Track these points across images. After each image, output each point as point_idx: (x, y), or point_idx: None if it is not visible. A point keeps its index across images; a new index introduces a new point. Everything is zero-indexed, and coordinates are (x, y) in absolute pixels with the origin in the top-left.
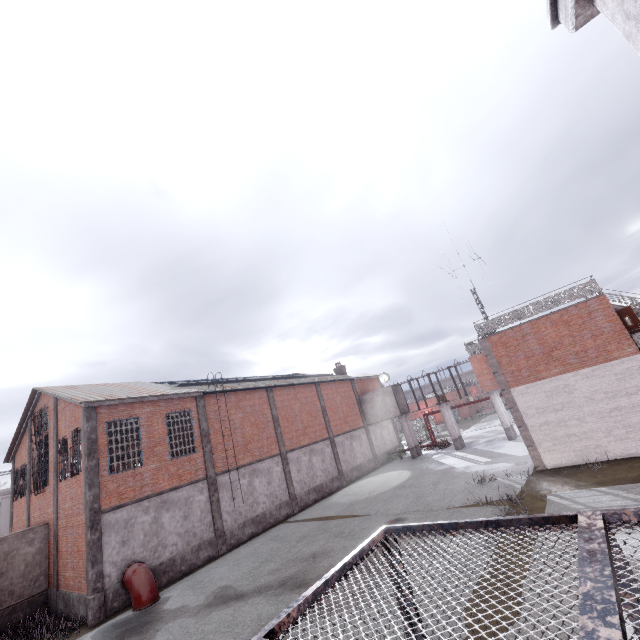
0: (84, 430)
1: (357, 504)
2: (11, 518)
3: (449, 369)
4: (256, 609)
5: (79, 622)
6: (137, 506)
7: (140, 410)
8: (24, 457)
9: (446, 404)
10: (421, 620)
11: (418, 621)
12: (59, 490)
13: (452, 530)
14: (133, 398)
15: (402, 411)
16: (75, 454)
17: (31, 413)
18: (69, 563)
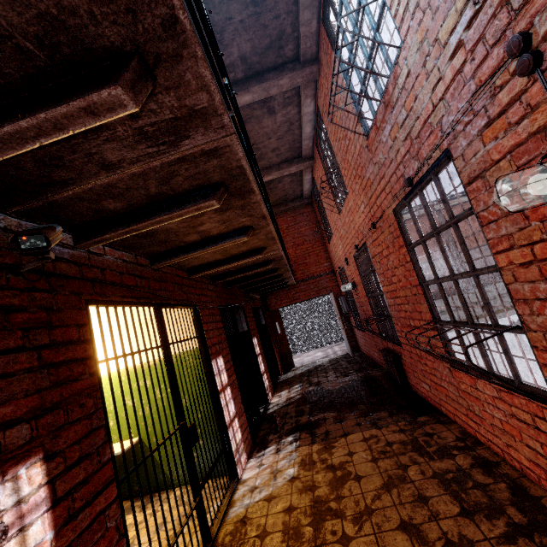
0: None
1: None
2: None
3: None
4: None
5: None
6: None
7: None
8: None
9: None
10: None
11: None
12: None
13: None
14: None
15: None
16: None
17: None
18: None
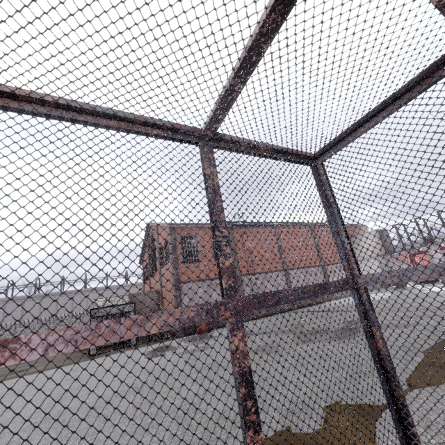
0: (169, 239)
1: (341, 306)
2: (144, 290)
3: (438, 213)
4: (263, 338)
5: (173, 334)
6: (197, 283)
7: (196, 232)
8: (146, 260)
9: (434, 245)
10: (337, 203)
11: (335, 206)
12: (161, 273)
13: (361, 129)
14: (192, 224)
15: (387, 251)
16: (166, 252)
17: (147, 237)
18: (168, 308)
